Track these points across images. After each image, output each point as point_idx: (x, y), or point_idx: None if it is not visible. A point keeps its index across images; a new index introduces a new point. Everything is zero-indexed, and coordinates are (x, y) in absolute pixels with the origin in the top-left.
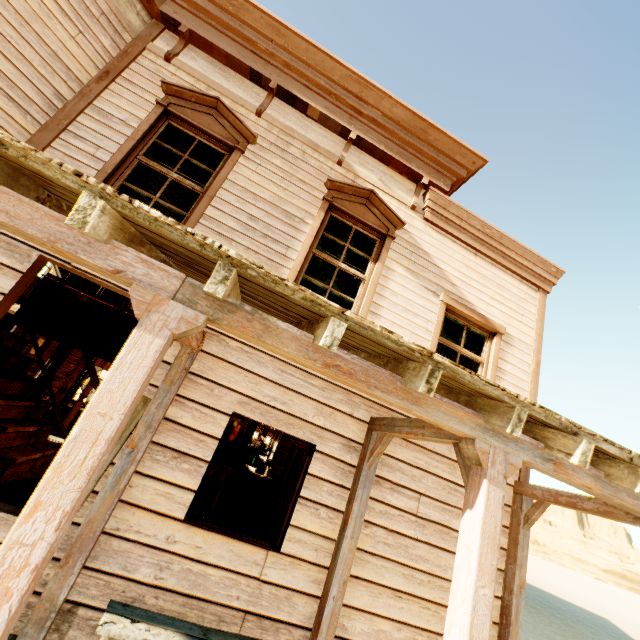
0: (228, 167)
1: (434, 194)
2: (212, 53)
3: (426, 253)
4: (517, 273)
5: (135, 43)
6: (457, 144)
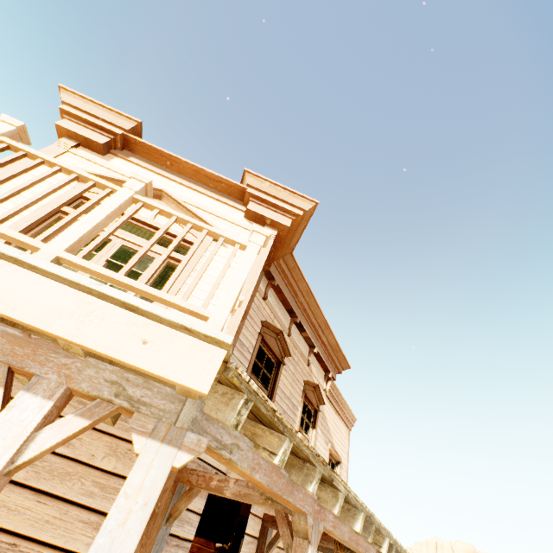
0: (279, 377)
1: (332, 382)
2: (278, 293)
3: (326, 417)
4: (345, 422)
5: (255, 287)
6: (344, 358)
